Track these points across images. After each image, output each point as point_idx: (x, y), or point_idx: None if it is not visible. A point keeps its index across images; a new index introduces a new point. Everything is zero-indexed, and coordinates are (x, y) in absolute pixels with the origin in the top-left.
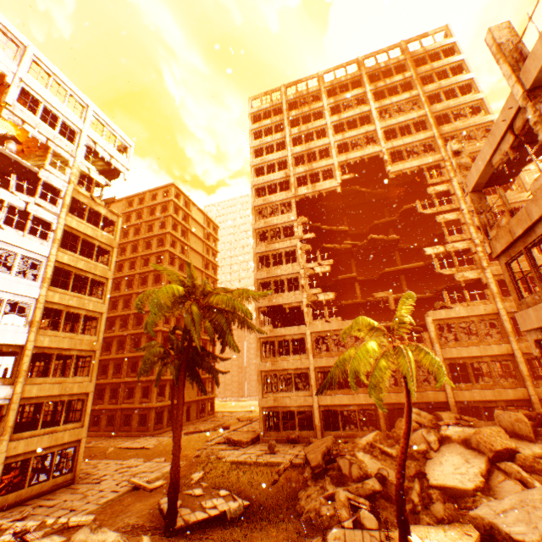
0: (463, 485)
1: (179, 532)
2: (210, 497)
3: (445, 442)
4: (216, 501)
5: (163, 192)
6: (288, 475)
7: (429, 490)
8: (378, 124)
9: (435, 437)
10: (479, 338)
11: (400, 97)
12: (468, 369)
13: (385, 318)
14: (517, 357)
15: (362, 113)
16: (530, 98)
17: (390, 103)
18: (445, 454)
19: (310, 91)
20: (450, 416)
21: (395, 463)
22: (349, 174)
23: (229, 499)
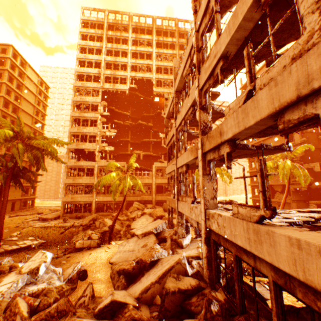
0: None
1: (1, 254)
2: (22, 240)
3: (144, 215)
4: (26, 241)
5: (1, 49)
6: (70, 230)
7: (130, 230)
8: (154, 62)
9: (141, 213)
10: None
11: (168, 52)
12: (163, 188)
13: (142, 163)
14: None
15: (148, 52)
16: (175, 94)
17: (163, 53)
18: (142, 218)
19: (123, 23)
20: (151, 205)
21: (121, 222)
22: (134, 85)
23: (34, 240)
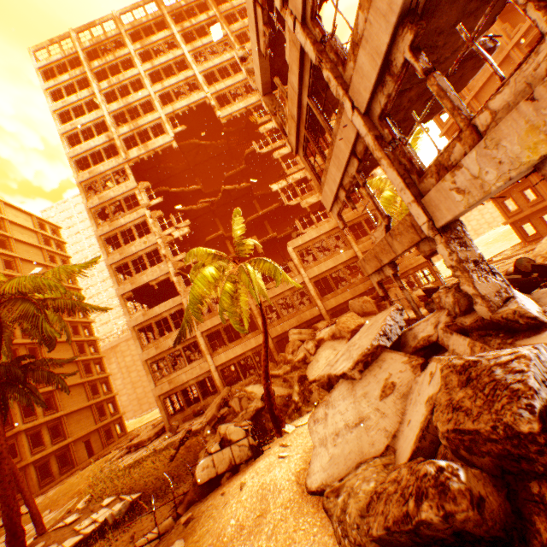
0: None
1: None
2: (88, 515)
3: (321, 344)
4: (96, 515)
5: None
6: (188, 444)
7: (310, 386)
8: (196, 68)
9: (313, 344)
10: (331, 252)
11: (211, 38)
12: (330, 281)
13: None
14: (359, 257)
15: (176, 58)
16: None
17: (203, 45)
18: (321, 353)
19: (109, 36)
20: (324, 324)
21: (282, 380)
22: (181, 126)
23: (116, 503)
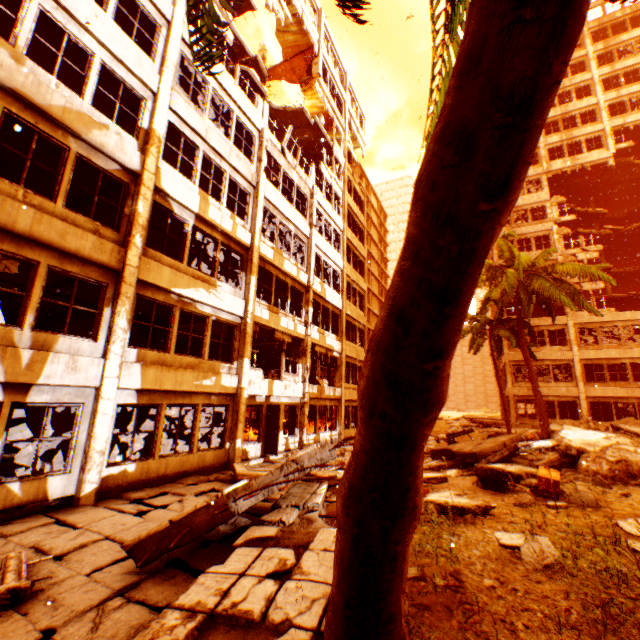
0: None
1: None
2: None
3: None
4: None
5: None
6: None
7: None
8: None
9: None
10: None
11: None
12: None
13: None
14: None
15: None
16: None
17: None
18: None
19: None
20: None
21: None
22: (626, 142)
23: None
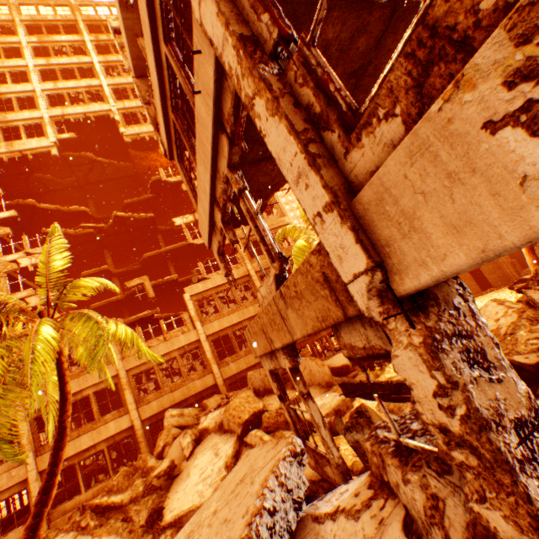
0: (202, 499)
1: None
2: None
3: (205, 437)
4: None
5: None
6: None
7: (161, 537)
8: (104, 79)
9: (194, 437)
10: (238, 303)
11: None
12: (232, 339)
13: None
14: None
15: (82, 64)
16: None
17: (119, 61)
18: (198, 456)
19: None
20: (217, 399)
21: (122, 518)
22: (69, 133)
23: None
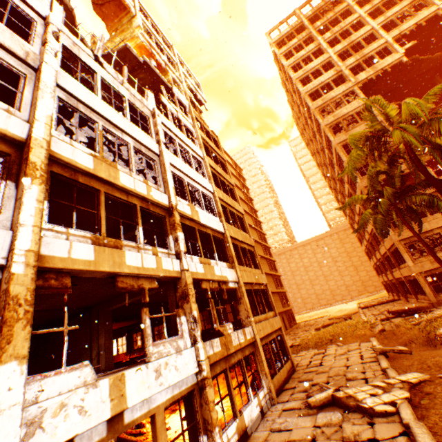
0: None
1: None
2: None
3: None
4: None
5: None
6: None
7: None
8: None
9: None
10: None
11: None
12: None
13: None
14: None
15: None
16: None
17: None
18: None
19: (327, 1)
20: None
21: None
22: (409, 43)
23: None
